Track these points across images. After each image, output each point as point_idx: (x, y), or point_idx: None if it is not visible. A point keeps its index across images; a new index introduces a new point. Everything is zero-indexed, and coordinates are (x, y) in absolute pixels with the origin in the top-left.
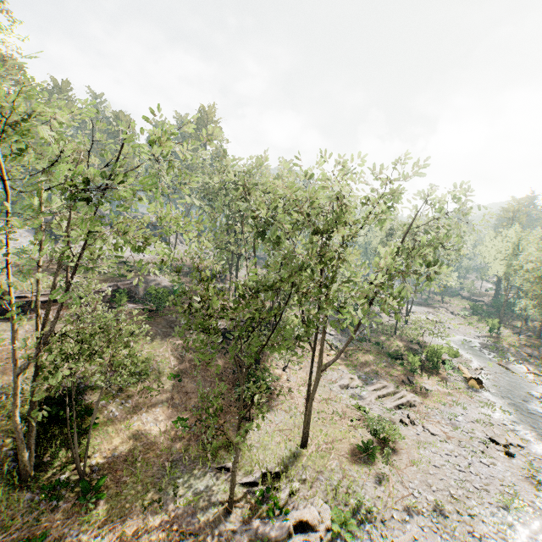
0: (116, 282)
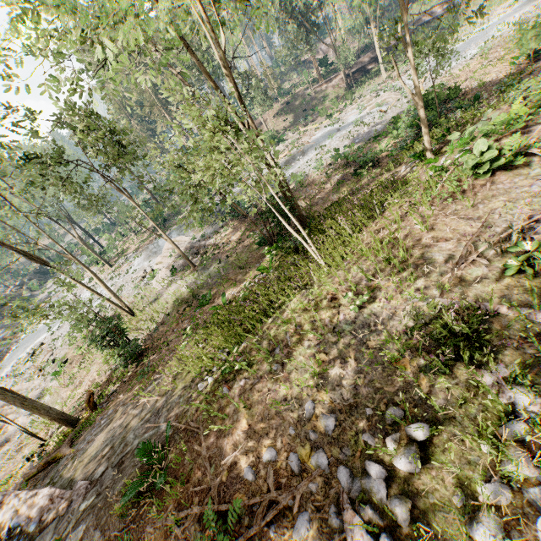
0: None
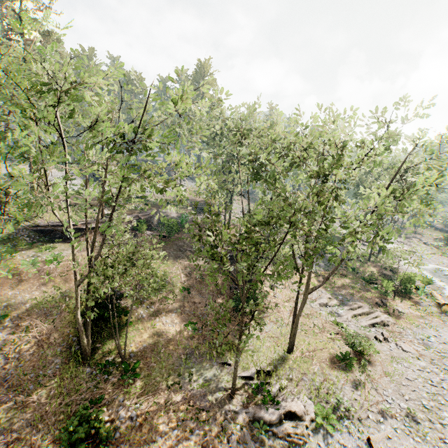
0: (137, 214)
